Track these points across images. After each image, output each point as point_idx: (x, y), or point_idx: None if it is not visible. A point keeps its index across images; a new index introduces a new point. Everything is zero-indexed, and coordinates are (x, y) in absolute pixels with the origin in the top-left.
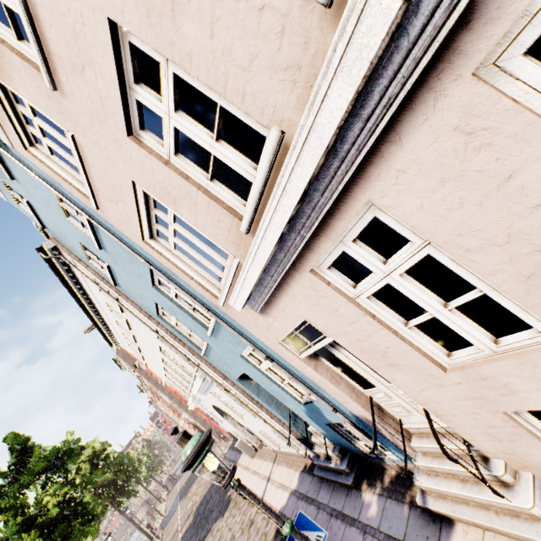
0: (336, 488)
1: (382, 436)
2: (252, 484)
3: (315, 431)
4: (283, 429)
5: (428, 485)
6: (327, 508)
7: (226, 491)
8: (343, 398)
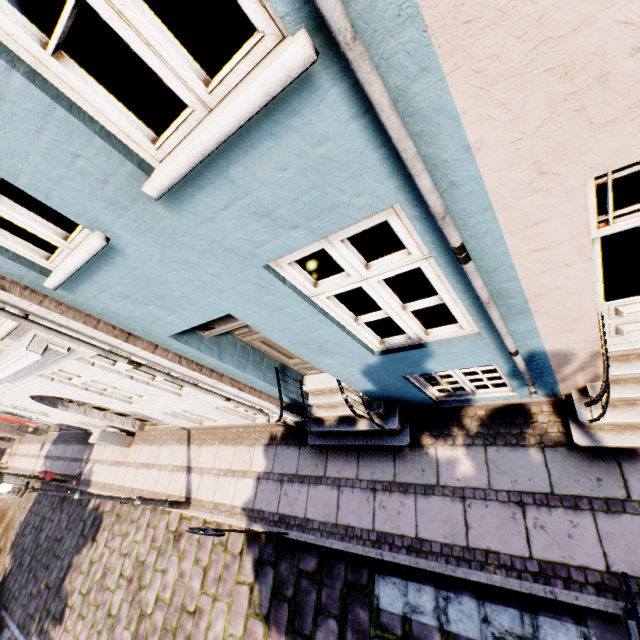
0: (364, 453)
1: (549, 374)
2: (150, 484)
3: (321, 389)
4: (258, 402)
5: (622, 420)
6: (359, 483)
7: (81, 505)
8: (572, 325)
